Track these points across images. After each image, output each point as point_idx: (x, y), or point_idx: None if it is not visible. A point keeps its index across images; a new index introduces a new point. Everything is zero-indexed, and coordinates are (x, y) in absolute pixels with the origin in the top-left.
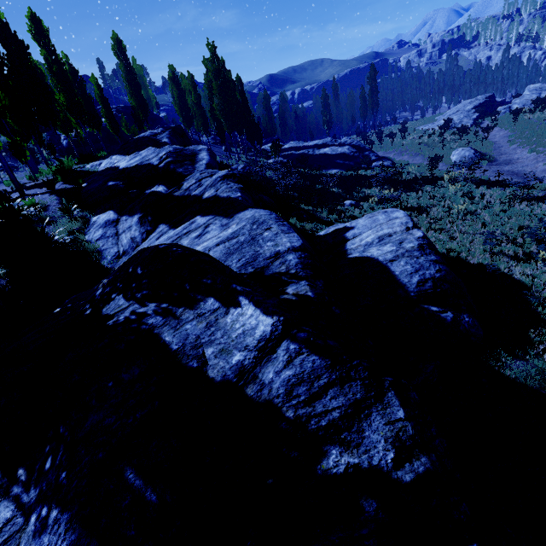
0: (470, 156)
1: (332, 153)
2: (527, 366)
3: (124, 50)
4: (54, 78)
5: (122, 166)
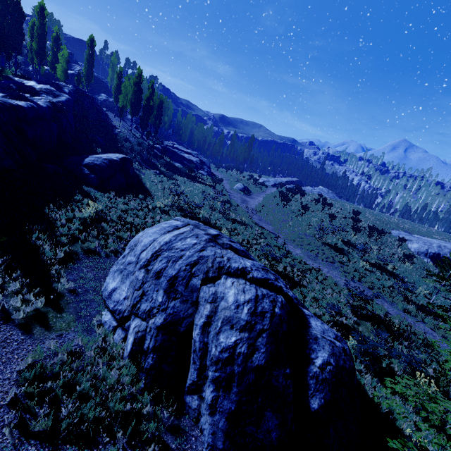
0: (240, 188)
1: (186, 157)
2: (96, 191)
3: (94, 46)
4: (37, 35)
5: (26, 84)
